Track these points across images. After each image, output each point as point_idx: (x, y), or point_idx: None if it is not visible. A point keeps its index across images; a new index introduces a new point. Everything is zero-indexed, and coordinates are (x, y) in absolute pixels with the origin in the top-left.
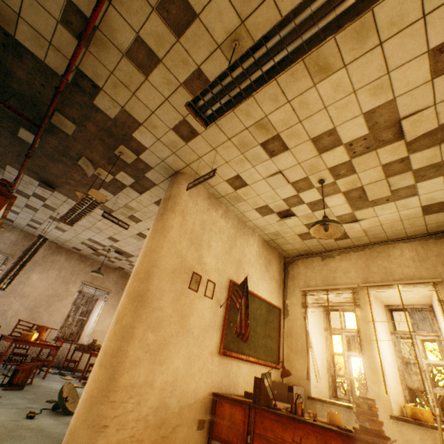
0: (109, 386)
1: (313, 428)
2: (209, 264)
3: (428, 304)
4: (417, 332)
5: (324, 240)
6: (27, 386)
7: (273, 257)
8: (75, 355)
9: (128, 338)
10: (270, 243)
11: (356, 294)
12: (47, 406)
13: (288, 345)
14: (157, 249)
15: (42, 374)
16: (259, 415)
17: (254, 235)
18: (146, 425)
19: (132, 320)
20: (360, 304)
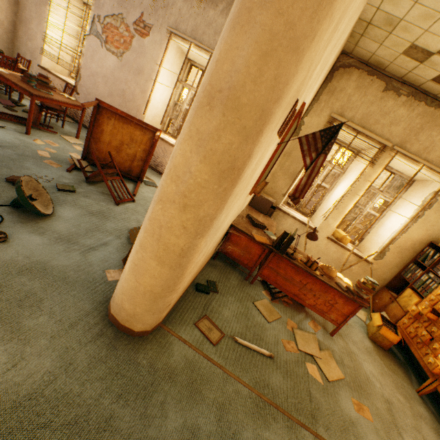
0: (177, 282)
1: (322, 283)
2: (311, 78)
3: (413, 179)
4: (383, 193)
5: (423, 71)
6: None
7: (339, 52)
8: None
9: (204, 234)
10: (358, 24)
11: (381, 152)
12: None
13: (281, 164)
14: (304, 44)
15: None
16: (277, 258)
17: (365, 2)
18: (192, 277)
19: (215, 211)
20: (375, 164)
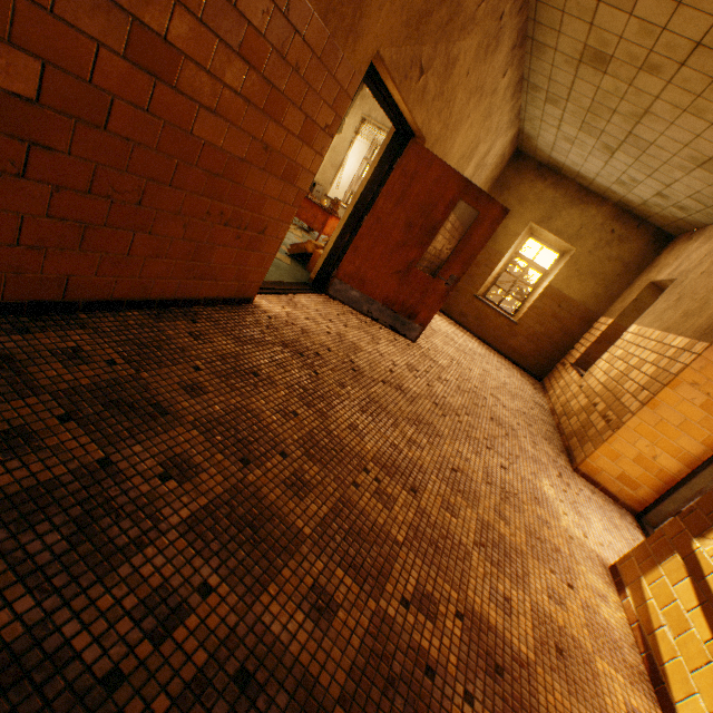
0: None
1: (310, 202)
2: None
3: None
4: None
5: None
6: None
7: None
8: None
9: None
10: None
11: None
12: None
13: (329, 158)
14: None
15: None
16: None
17: None
18: None
19: None
20: None
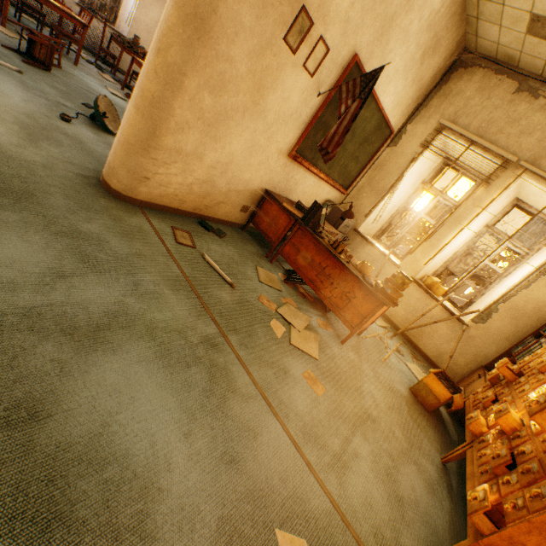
0: (149, 141)
1: (342, 267)
2: (336, 2)
3: None
4: (512, 240)
5: None
6: (55, 70)
7: (448, 40)
8: (113, 47)
9: (175, 90)
10: (469, 2)
11: (501, 170)
12: (84, 112)
13: (370, 178)
14: None
15: (73, 56)
16: (302, 232)
17: None
18: (190, 192)
19: (182, 62)
20: (491, 185)
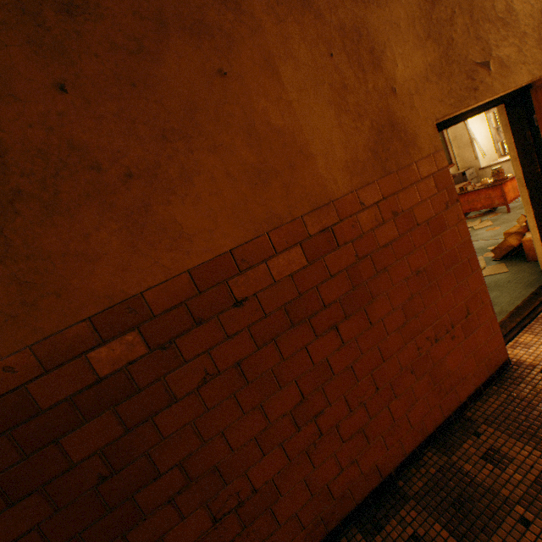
0: None
1: (472, 193)
2: None
3: None
4: None
5: None
6: None
7: None
8: None
9: None
10: None
11: None
12: None
13: (456, 147)
14: None
15: None
16: None
17: None
18: None
19: None
20: None
